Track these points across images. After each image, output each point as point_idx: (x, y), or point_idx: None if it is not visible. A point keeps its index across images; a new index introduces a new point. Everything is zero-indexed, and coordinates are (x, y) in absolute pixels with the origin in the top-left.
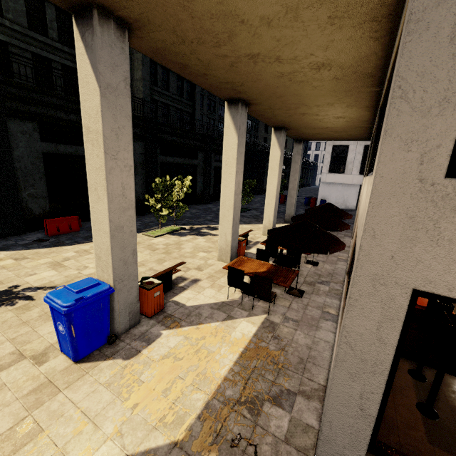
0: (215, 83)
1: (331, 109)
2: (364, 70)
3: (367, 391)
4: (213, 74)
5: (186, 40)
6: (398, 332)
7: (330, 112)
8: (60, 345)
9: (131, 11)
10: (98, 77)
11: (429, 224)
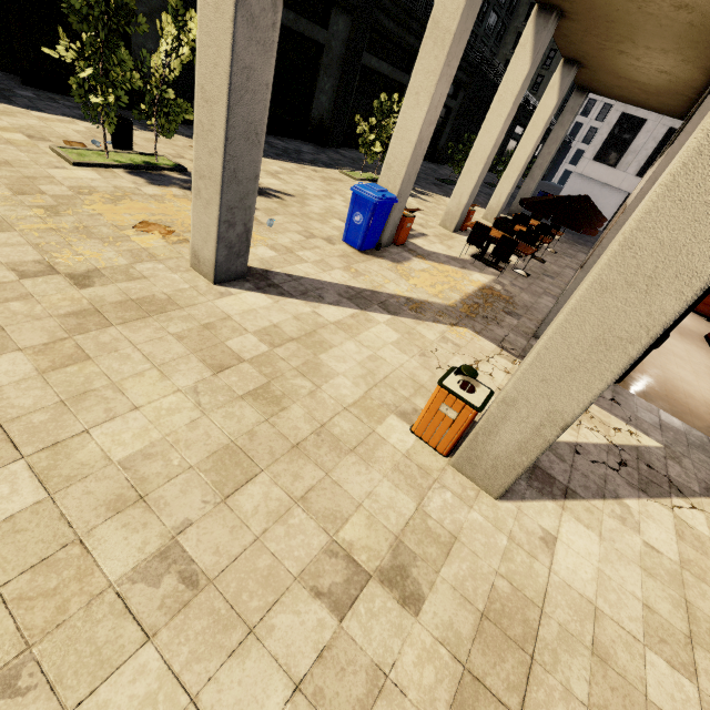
0: None
1: (661, 57)
2: None
3: None
4: None
5: None
6: None
7: (658, 61)
8: (346, 235)
9: None
10: None
11: None
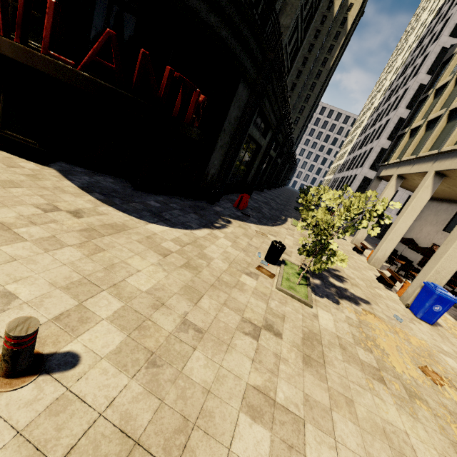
0: None
1: None
2: None
3: None
4: None
5: None
6: None
7: None
8: (422, 315)
9: None
10: None
11: None
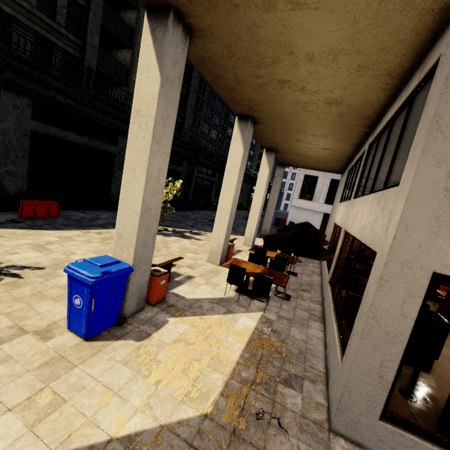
0: (237, 97)
1: (323, 140)
2: (364, 112)
3: (387, 360)
4: (240, 90)
5: (235, 56)
6: (418, 307)
7: (321, 142)
8: (69, 321)
9: (202, 21)
10: (162, 68)
11: (449, 222)
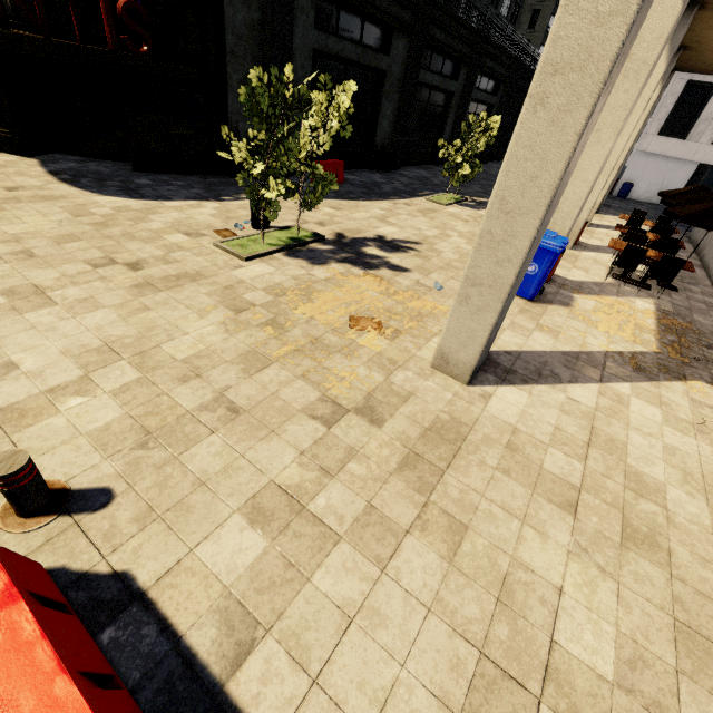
0: None
1: None
2: None
3: None
4: None
5: None
6: None
7: None
8: None
9: None
10: None
11: None
